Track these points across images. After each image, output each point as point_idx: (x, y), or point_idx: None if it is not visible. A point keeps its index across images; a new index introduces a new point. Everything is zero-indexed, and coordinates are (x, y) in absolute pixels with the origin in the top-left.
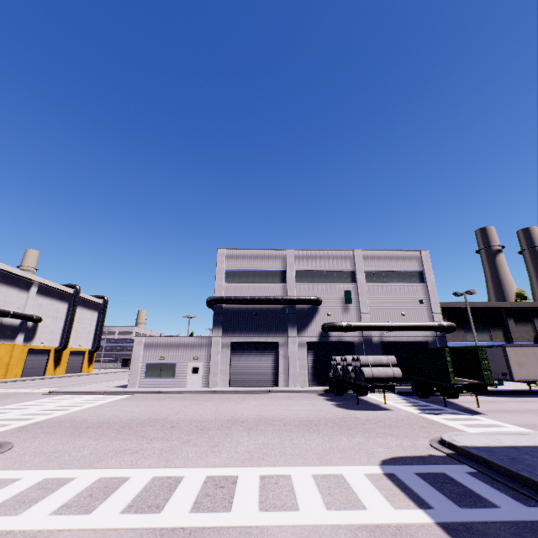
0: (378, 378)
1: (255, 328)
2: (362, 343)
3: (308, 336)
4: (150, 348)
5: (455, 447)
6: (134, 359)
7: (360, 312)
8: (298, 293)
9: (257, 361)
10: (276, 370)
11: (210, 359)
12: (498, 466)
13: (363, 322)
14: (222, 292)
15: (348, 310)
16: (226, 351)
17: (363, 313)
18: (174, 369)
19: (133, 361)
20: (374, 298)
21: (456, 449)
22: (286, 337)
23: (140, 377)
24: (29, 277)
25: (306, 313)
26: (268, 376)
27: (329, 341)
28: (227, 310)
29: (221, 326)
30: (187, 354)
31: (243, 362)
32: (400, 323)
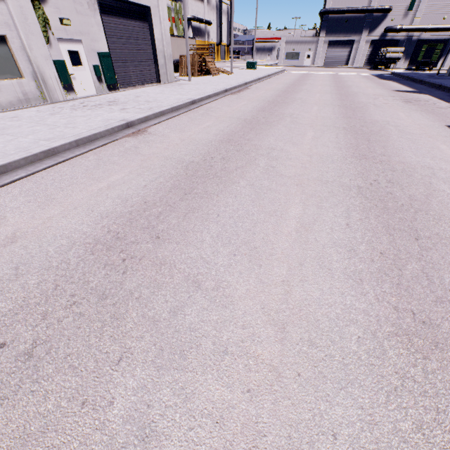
0: (391, 58)
1: (344, 31)
2: (405, 41)
3: (373, 36)
4: (287, 44)
5: (391, 73)
6: (280, 50)
7: (414, 18)
8: (378, 4)
9: (340, 52)
10: (348, 57)
11: (316, 50)
12: (394, 73)
13: (411, 26)
14: (330, 5)
15: (407, 16)
16: (325, 46)
17: (416, 18)
18: (298, 56)
19: (280, 51)
20: (430, 6)
21: (391, 73)
22: (360, 37)
23: (283, 60)
24: None
25: (378, 20)
26: (343, 60)
27: (384, 40)
28: (330, 19)
29: (325, 30)
30: (305, 47)
31: (332, 53)
32: (436, 26)
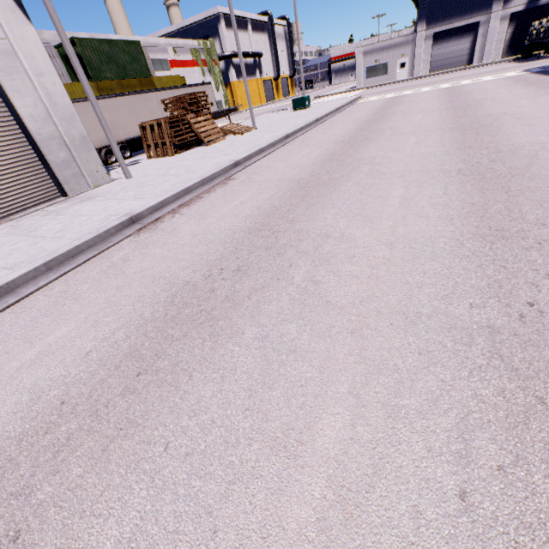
0: None
1: (458, 12)
2: None
3: (513, 7)
4: (367, 55)
5: None
6: (357, 67)
7: None
8: None
9: (455, 46)
10: (471, 51)
11: (414, 53)
12: None
13: None
14: None
15: None
16: (428, 44)
17: None
18: (386, 68)
19: (356, 68)
20: None
21: None
22: (488, 14)
23: (363, 79)
24: (245, 17)
25: None
26: (463, 58)
27: (536, 6)
28: (431, 0)
29: (425, 20)
30: (396, 53)
31: (442, 50)
32: None
